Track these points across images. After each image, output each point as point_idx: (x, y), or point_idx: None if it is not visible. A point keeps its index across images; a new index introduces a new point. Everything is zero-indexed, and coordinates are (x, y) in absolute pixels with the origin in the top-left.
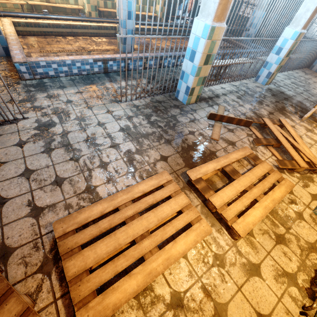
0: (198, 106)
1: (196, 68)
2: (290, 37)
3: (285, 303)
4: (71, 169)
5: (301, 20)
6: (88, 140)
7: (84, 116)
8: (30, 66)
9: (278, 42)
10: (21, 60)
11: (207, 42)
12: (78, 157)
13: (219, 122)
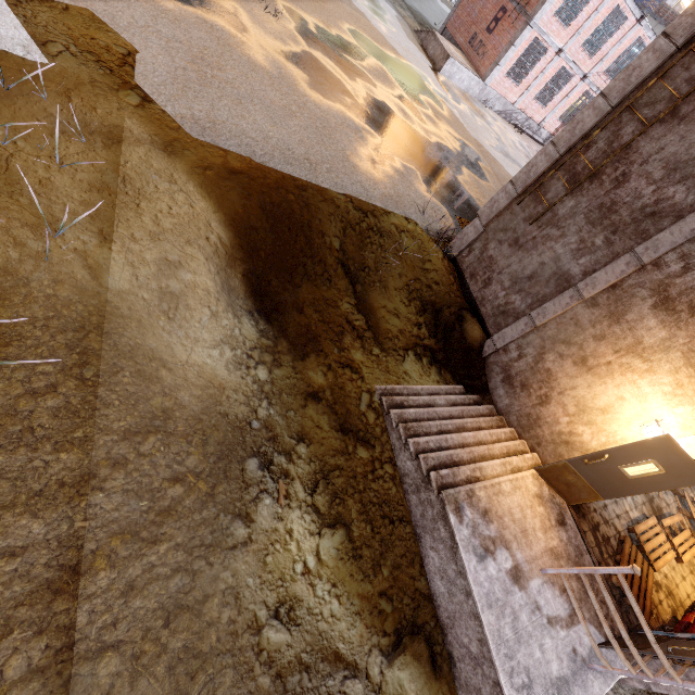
0: None
1: None
2: None
3: (693, 594)
4: None
5: None
6: None
7: None
8: None
9: None
10: None
11: None
12: None
13: None
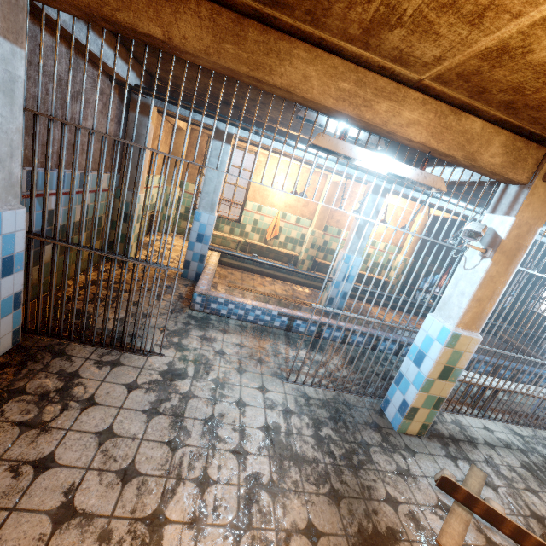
0: (423, 446)
1: (424, 378)
2: None
3: None
4: (158, 460)
5: None
6: (209, 422)
7: (226, 381)
8: (208, 299)
9: None
10: (202, 291)
11: (445, 349)
12: (178, 444)
13: (464, 507)
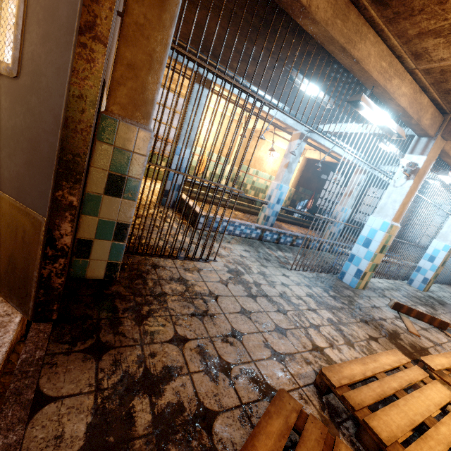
0: (369, 294)
1: (373, 253)
2: (441, 249)
3: None
4: (285, 321)
5: (448, 236)
6: (283, 297)
7: (265, 273)
8: (208, 219)
9: (428, 251)
10: (203, 213)
11: (385, 234)
12: (284, 311)
13: (404, 316)
